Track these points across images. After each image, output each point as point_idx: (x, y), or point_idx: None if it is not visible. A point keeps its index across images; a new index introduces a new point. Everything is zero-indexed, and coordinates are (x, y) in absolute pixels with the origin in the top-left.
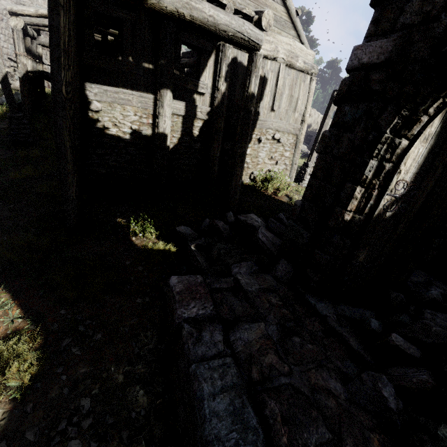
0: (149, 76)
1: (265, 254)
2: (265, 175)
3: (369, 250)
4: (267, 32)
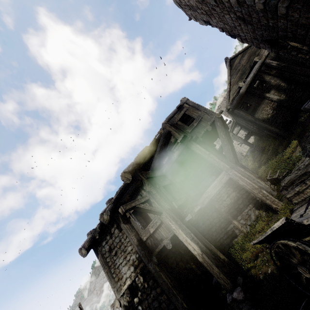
0: (258, 99)
1: None
2: None
3: None
4: (261, 50)
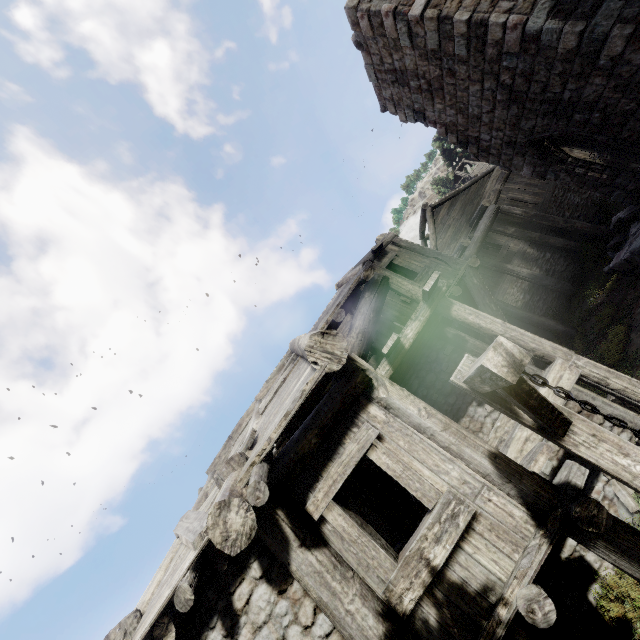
0: (493, 274)
1: (638, 214)
2: (602, 198)
3: (632, 162)
4: (483, 198)
